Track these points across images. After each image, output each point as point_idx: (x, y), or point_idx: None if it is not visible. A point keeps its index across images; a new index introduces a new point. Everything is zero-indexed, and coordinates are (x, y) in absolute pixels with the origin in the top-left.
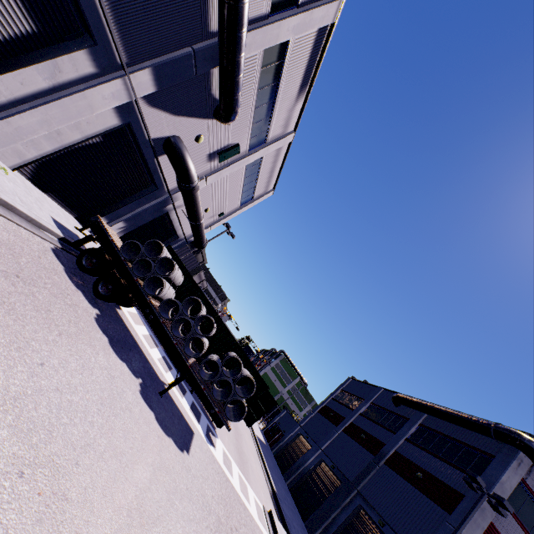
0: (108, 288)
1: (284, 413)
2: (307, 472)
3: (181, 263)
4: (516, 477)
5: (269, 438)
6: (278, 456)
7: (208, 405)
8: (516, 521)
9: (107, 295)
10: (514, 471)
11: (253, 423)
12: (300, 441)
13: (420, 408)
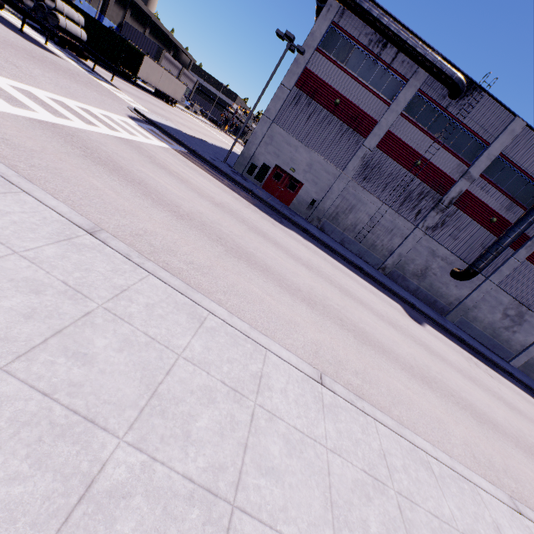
0: None
1: None
2: None
3: None
4: (326, 23)
5: None
6: None
7: (49, 31)
8: (329, 61)
9: None
10: (324, 19)
11: (121, 65)
12: None
13: None
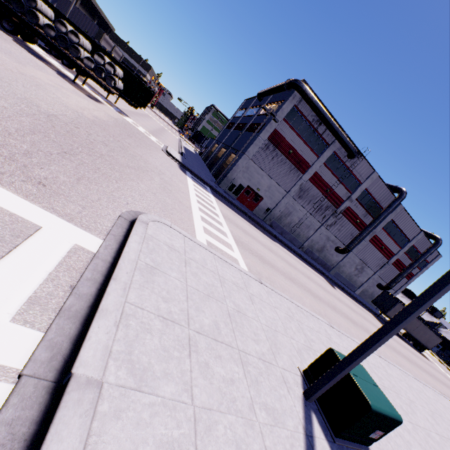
0: (9, 25)
1: (210, 139)
2: (214, 155)
3: (57, 10)
4: (291, 105)
5: (201, 155)
6: (204, 159)
7: (100, 85)
8: (289, 127)
9: (12, 30)
10: (290, 102)
11: (141, 104)
12: (215, 147)
13: (265, 93)
